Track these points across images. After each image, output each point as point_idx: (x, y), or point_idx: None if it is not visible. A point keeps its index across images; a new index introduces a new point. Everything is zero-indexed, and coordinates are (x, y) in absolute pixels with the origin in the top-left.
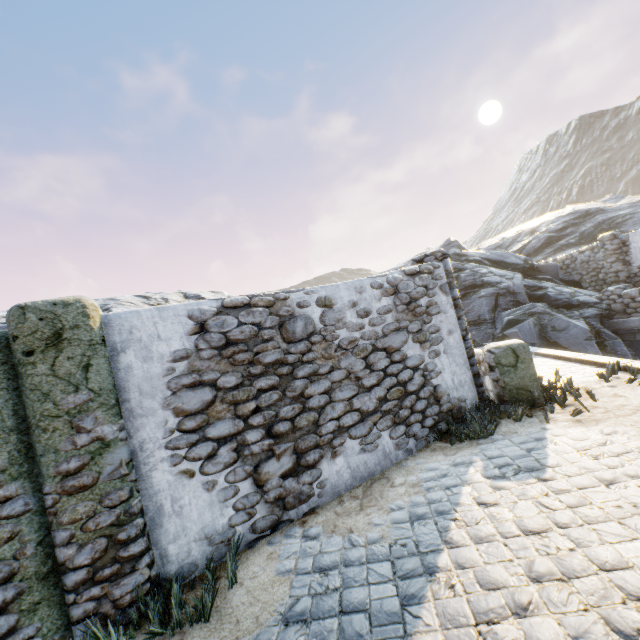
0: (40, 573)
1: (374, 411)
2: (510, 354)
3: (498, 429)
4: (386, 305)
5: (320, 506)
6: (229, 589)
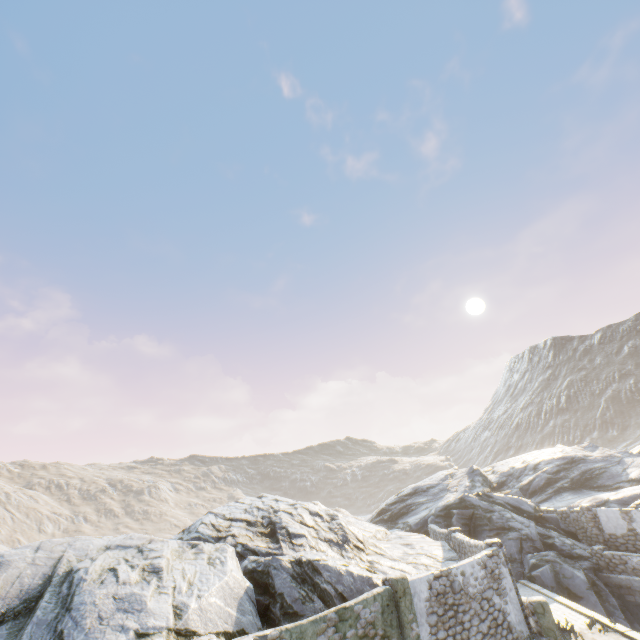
0: None
1: (487, 633)
2: (540, 606)
3: None
4: (483, 573)
5: None
6: None
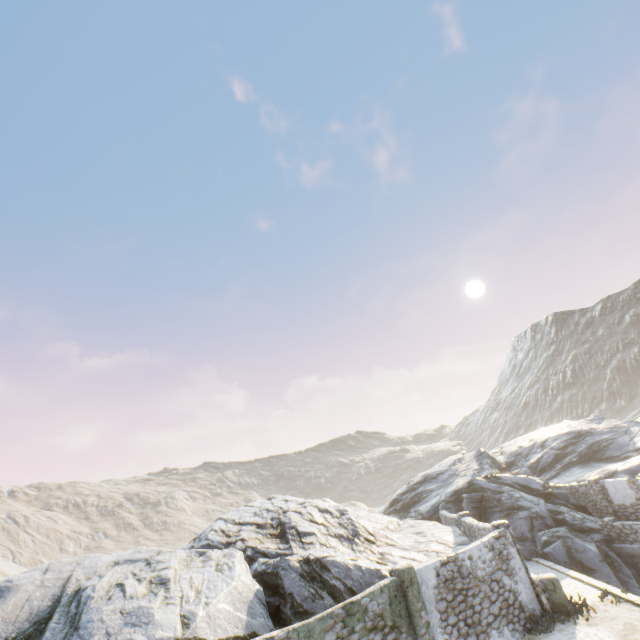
0: None
1: (498, 614)
2: (550, 583)
3: (555, 627)
4: (491, 556)
5: None
6: None
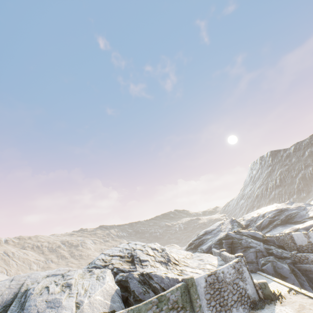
0: None
1: (236, 300)
2: (263, 284)
3: (265, 307)
4: (233, 271)
5: None
6: None
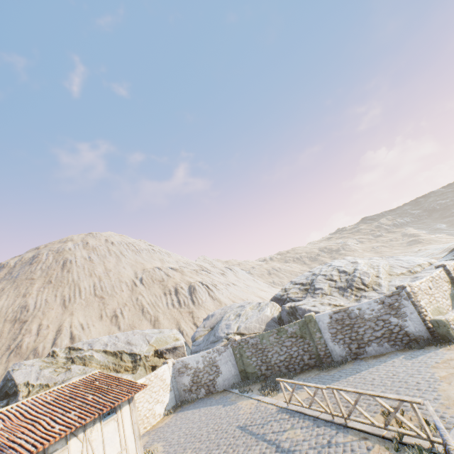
0: (317, 354)
1: (380, 336)
2: (435, 323)
3: (427, 347)
4: (380, 307)
5: (366, 357)
6: (344, 364)
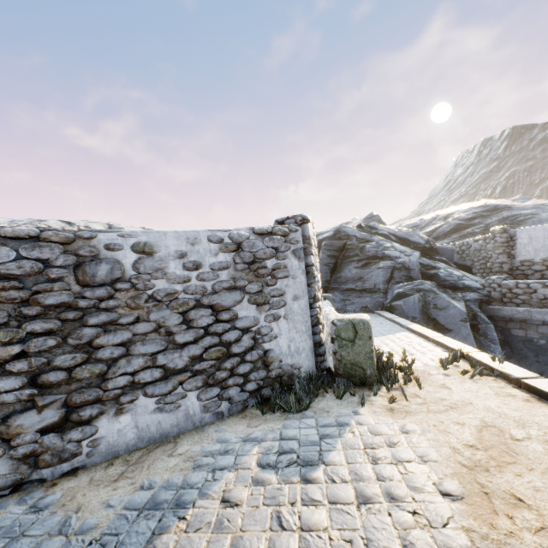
0: None
1: (183, 369)
2: (350, 328)
3: (316, 404)
4: (223, 261)
5: (87, 466)
6: None
